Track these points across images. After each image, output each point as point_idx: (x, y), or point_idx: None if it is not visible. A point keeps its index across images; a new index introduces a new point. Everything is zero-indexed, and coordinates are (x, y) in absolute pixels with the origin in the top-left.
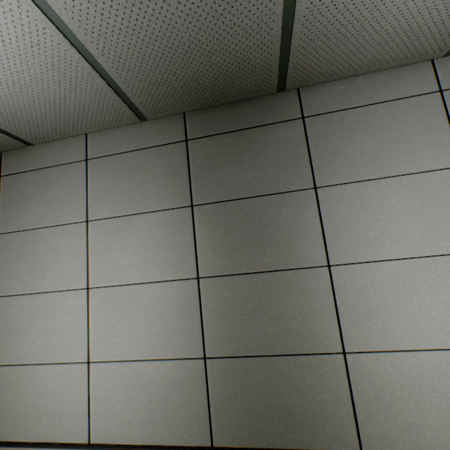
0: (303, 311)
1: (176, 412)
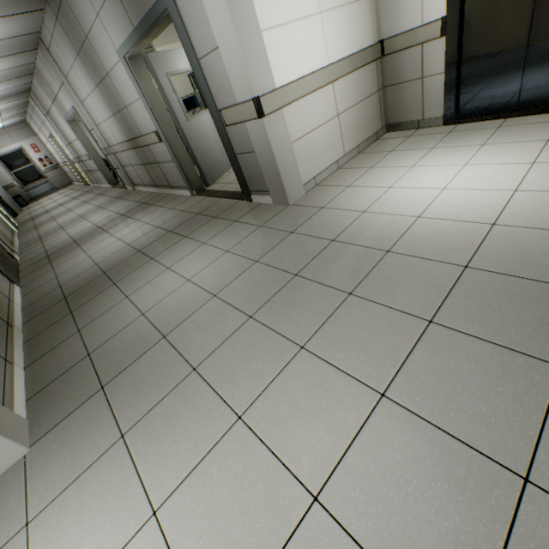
0: (115, 94)
1: (121, 133)
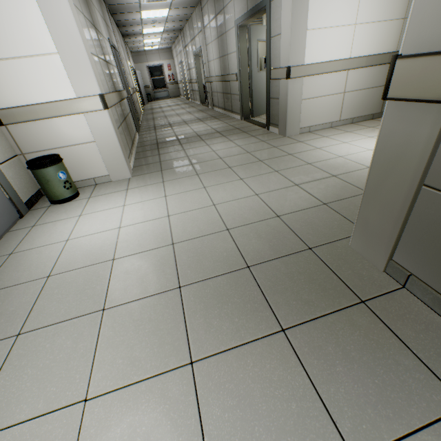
0: (225, 45)
1: (219, 70)
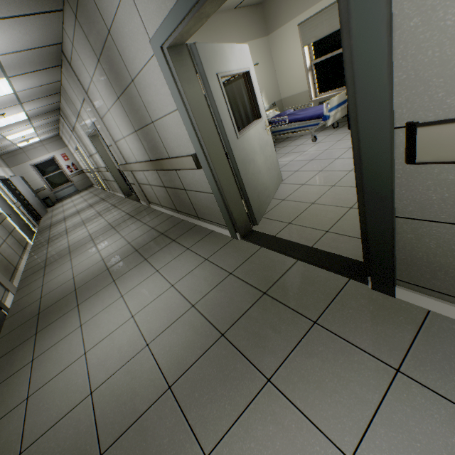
0: (139, 107)
1: (142, 151)
